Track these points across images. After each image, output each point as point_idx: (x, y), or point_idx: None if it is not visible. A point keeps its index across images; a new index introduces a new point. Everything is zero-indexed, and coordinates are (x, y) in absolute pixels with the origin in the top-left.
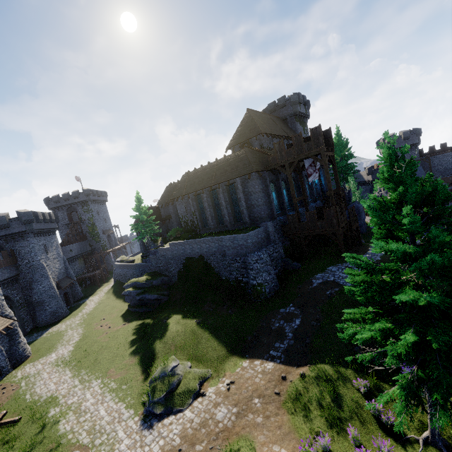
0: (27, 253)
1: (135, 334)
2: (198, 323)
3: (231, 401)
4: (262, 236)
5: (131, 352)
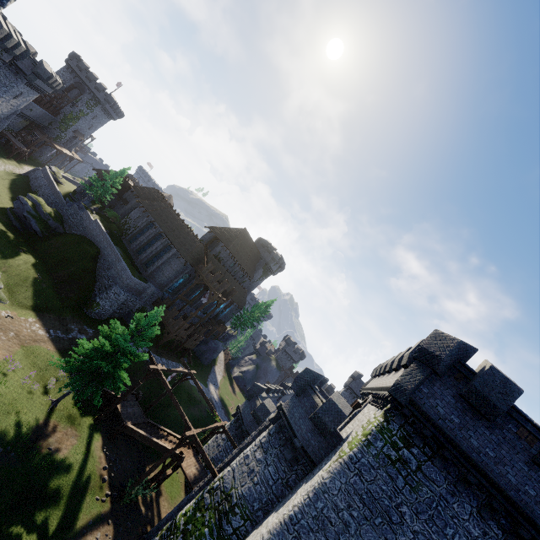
0: (2, 82)
1: None
2: (38, 277)
3: (0, 321)
4: (139, 288)
5: None
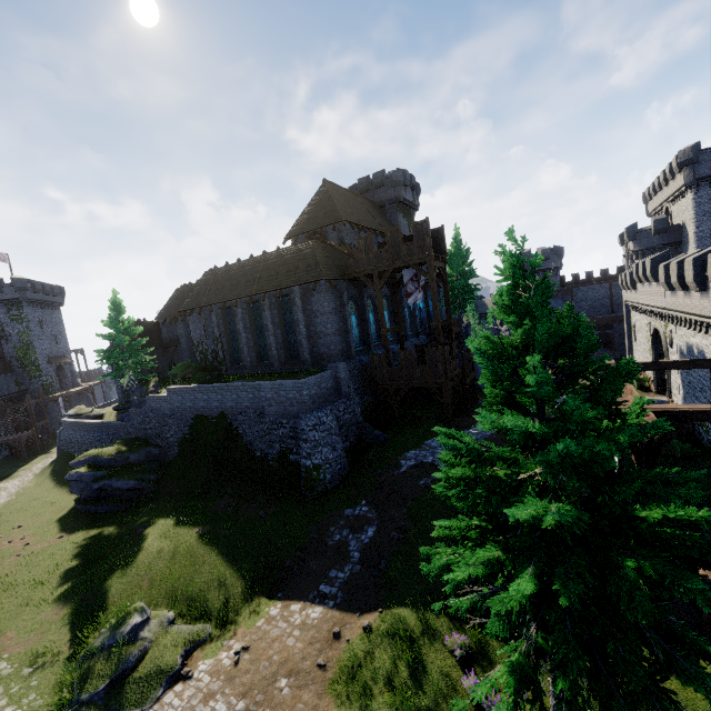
0: None
1: (78, 557)
2: (201, 536)
3: (237, 687)
4: (328, 386)
5: (60, 595)
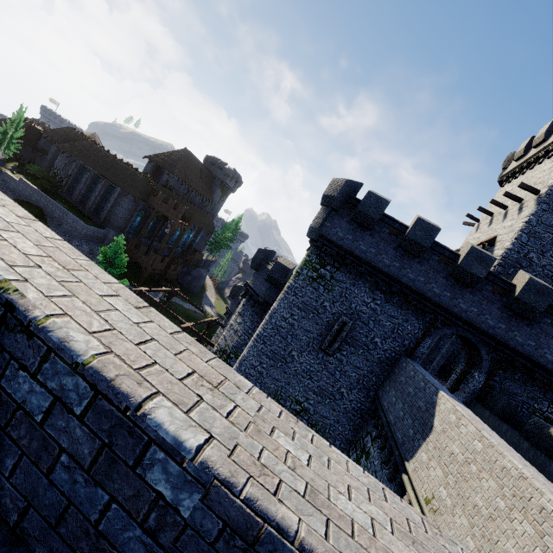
0: None
1: None
2: None
3: None
4: (99, 235)
5: None
